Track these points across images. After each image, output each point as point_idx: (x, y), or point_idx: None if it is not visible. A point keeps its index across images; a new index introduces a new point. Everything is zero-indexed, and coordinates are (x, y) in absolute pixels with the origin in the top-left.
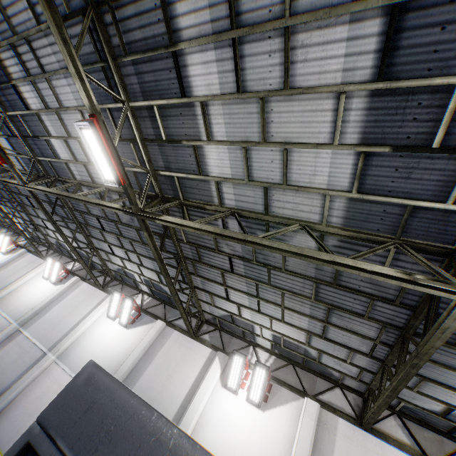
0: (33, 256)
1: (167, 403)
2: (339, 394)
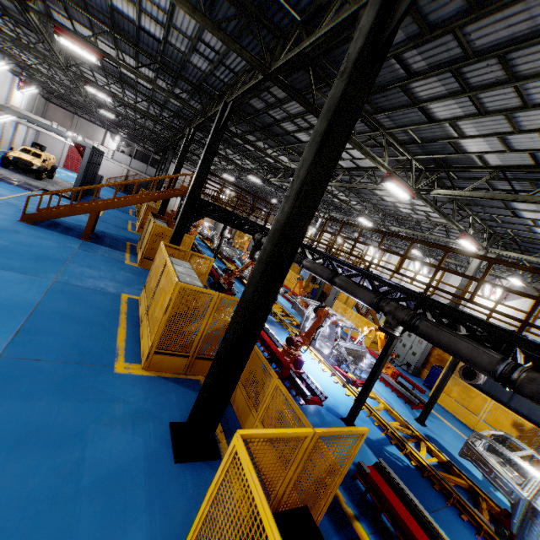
0: (357, 244)
1: None
2: None
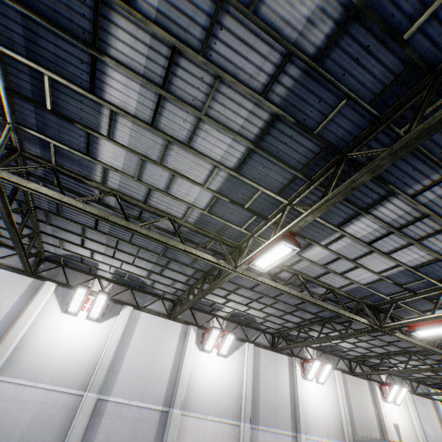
0: None
1: (283, 403)
2: (342, 362)
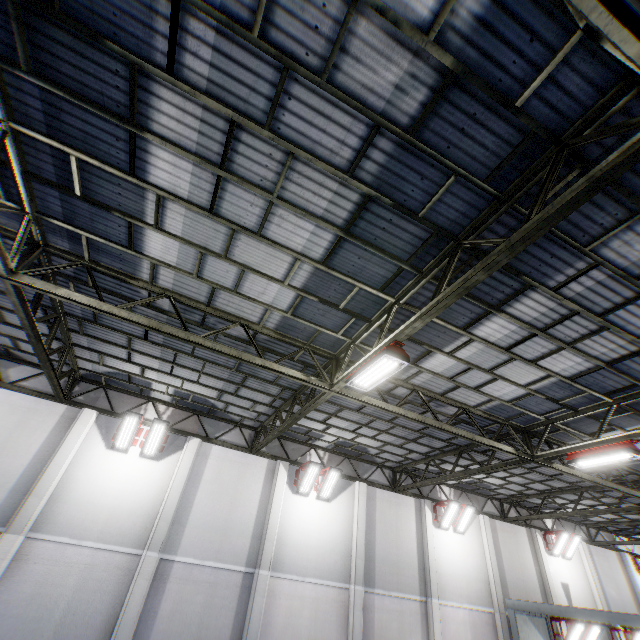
0: (16, 395)
1: (408, 560)
2: (490, 504)
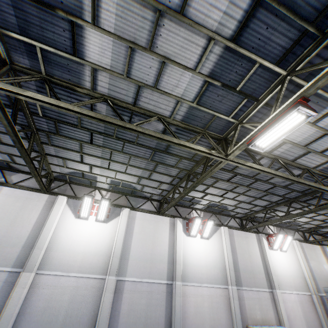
0: (18, 191)
1: (258, 269)
2: (297, 234)
